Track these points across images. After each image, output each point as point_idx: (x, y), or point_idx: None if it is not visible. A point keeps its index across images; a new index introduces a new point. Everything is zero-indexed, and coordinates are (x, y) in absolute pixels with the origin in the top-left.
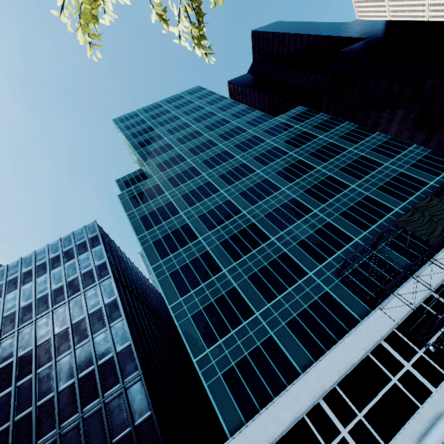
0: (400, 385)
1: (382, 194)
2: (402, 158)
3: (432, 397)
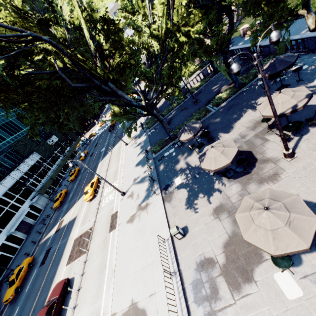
0: (9, 209)
1: (1, 130)
2: (12, 113)
3: (21, 208)
